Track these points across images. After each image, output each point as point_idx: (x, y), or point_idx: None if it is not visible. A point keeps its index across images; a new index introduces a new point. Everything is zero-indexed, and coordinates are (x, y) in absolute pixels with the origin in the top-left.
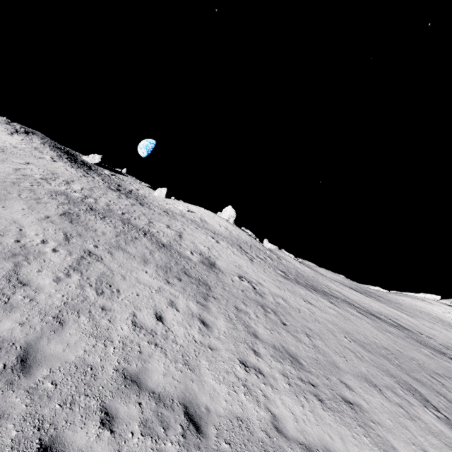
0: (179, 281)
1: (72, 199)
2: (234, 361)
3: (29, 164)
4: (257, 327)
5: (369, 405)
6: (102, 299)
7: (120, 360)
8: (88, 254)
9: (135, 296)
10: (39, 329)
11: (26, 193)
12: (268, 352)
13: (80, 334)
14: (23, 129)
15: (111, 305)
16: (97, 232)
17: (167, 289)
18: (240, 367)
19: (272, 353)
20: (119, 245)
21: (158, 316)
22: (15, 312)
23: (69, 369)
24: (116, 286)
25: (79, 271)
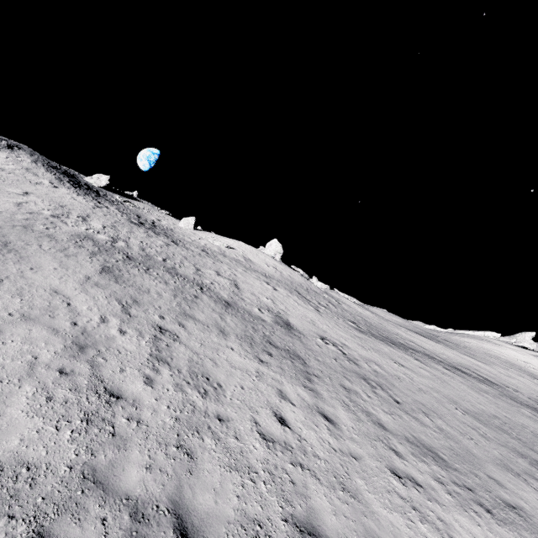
0: (271, 357)
1: (101, 245)
2: (385, 471)
3: (28, 194)
4: (377, 412)
5: (530, 506)
6: (210, 402)
7: (280, 502)
8: (160, 331)
9: (241, 391)
10: (172, 472)
11: (46, 241)
12: (406, 448)
13: (218, 469)
14: (5, 142)
15: (225, 411)
16: (151, 293)
17: (266, 372)
18: (395, 480)
19: (410, 450)
20: (183, 311)
21: (279, 417)
22: (132, 449)
23: (238, 534)
24: (214, 378)
25: (164, 361)
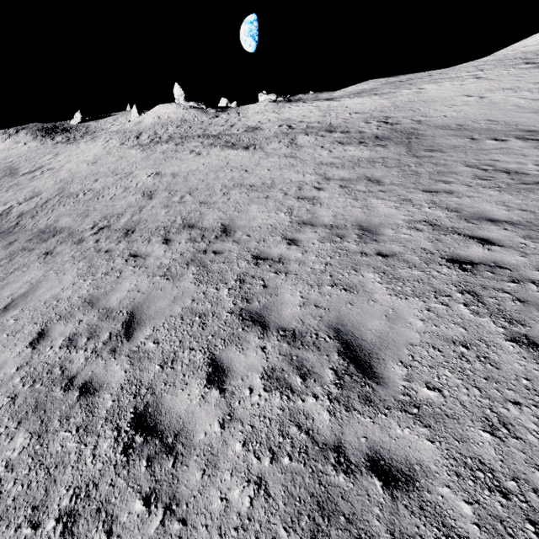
0: None
1: None
2: None
3: None
4: None
5: None
6: None
7: None
8: None
9: None
10: None
11: None
12: None
13: None
14: (15, 131)
15: None
16: None
17: None
18: None
19: None
20: None
21: None
22: None
23: None
24: None
25: None
